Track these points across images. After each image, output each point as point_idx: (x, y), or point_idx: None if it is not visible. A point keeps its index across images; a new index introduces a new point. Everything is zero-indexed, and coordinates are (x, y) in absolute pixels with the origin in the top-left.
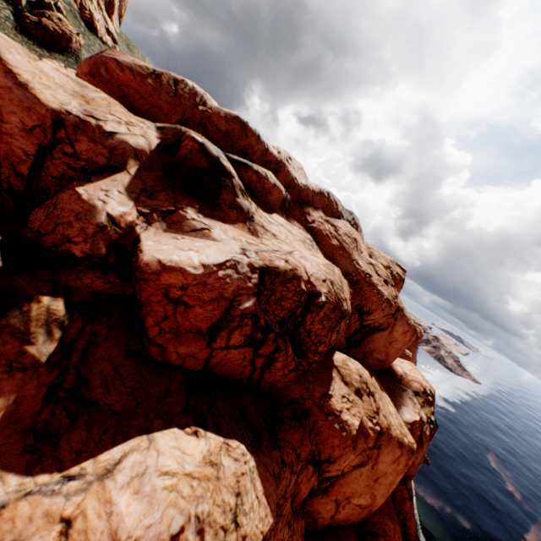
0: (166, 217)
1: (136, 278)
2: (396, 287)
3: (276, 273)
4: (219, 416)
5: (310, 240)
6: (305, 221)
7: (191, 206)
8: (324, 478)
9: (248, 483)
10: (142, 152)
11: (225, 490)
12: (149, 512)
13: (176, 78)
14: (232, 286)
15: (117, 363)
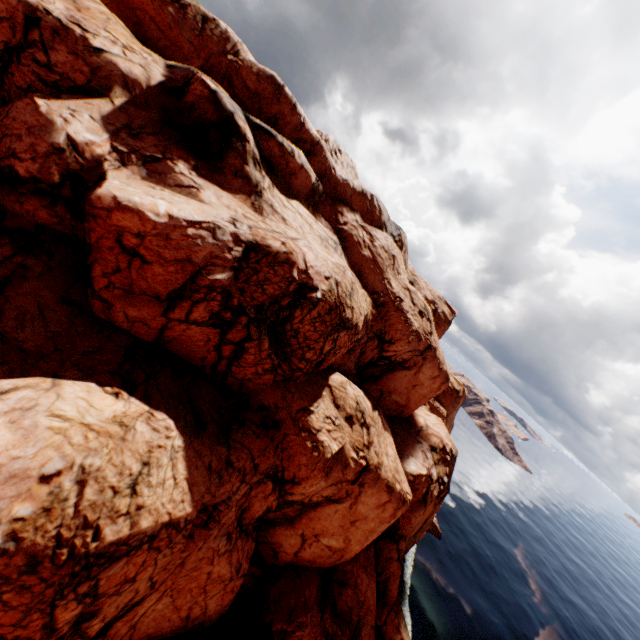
0: (149, 164)
1: (85, 213)
2: (439, 328)
3: (266, 252)
4: (155, 388)
5: (335, 242)
6: (336, 220)
7: (185, 161)
8: (286, 502)
9: (166, 459)
10: (135, 83)
11: (129, 454)
12: (21, 445)
13: (206, 14)
14: (204, 250)
15: (46, 305)
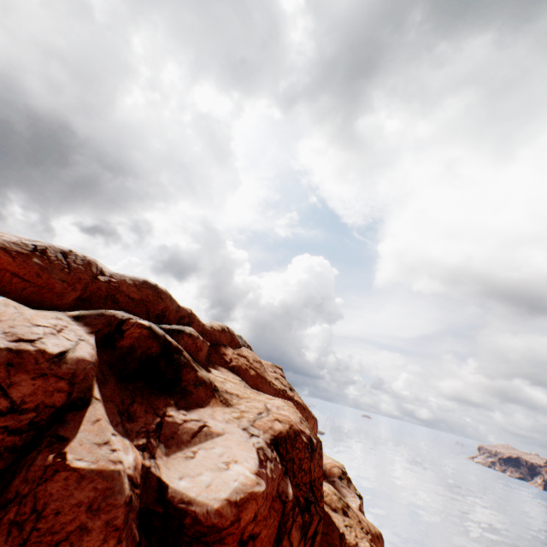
0: (160, 435)
1: (208, 545)
2: None
3: (284, 438)
4: None
5: (241, 380)
6: (225, 362)
7: (169, 405)
8: None
9: None
10: (97, 362)
11: None
12: None
13: (62, 249)
14: (276, 478)
15: None
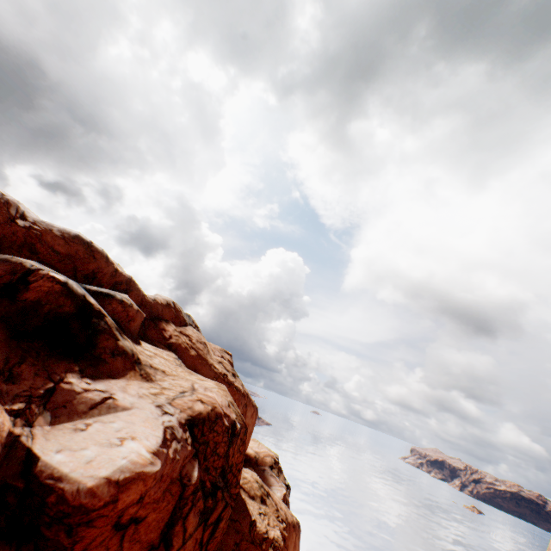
0: (48, 402)
1: (71, 527)
2: None
3: (202, 420)
4: None
5: (177, 359)
6: (163, 338)
7: (71, 371)
8: None
9: None
10: None
11: None
12: None
13: None
14: (181, 460)
15: None
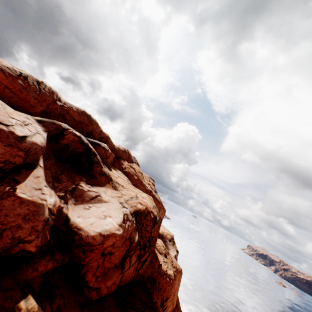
0: (73, 194)
1: (84, 251)
2: None
3: (141, 213)
4: (142, 311)
5: (128, 180)
6: (122, 168)
7: (82, 180)
8: (163, 310)
9: None
10: (44, 147)
11: None
12: None
13: (37, 79)
14: (130, 230)
15: None
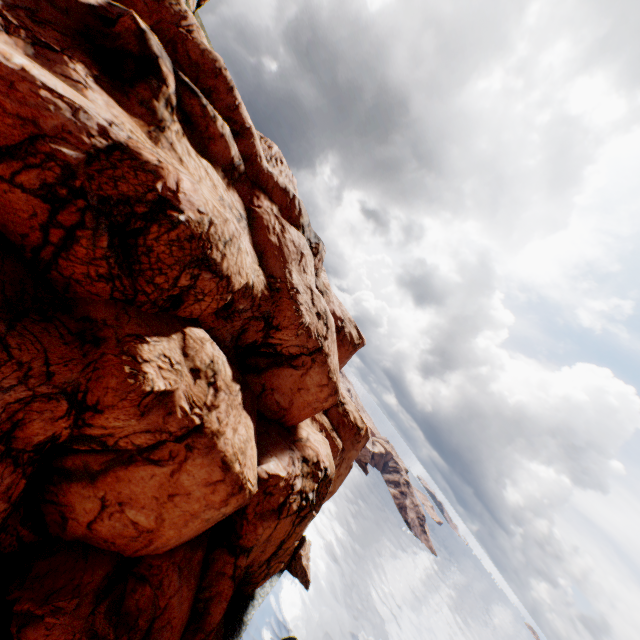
0: (41, 48)
1: None
2: (343, 347)
3: (135, 157)
4: None
5: (241, 215)
6: (250, 201)
7: (87, 67)
8: (83, 437)
9: None
10: None
11: None
12: None
13: None
14: (56, 119)
15: None
